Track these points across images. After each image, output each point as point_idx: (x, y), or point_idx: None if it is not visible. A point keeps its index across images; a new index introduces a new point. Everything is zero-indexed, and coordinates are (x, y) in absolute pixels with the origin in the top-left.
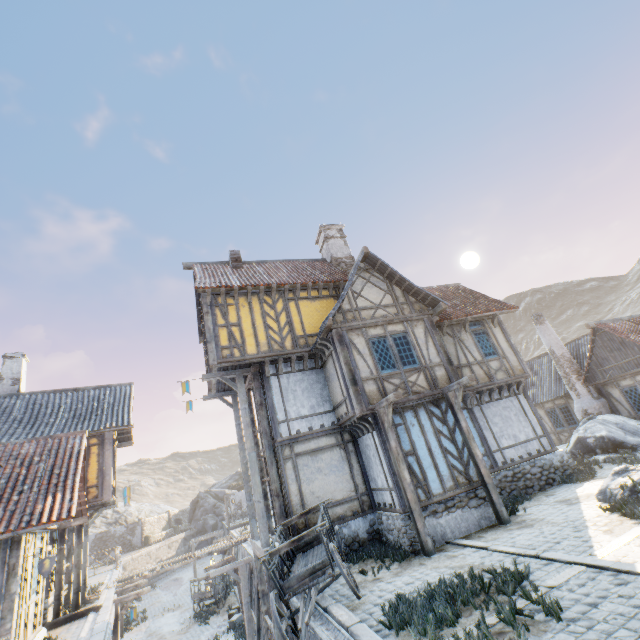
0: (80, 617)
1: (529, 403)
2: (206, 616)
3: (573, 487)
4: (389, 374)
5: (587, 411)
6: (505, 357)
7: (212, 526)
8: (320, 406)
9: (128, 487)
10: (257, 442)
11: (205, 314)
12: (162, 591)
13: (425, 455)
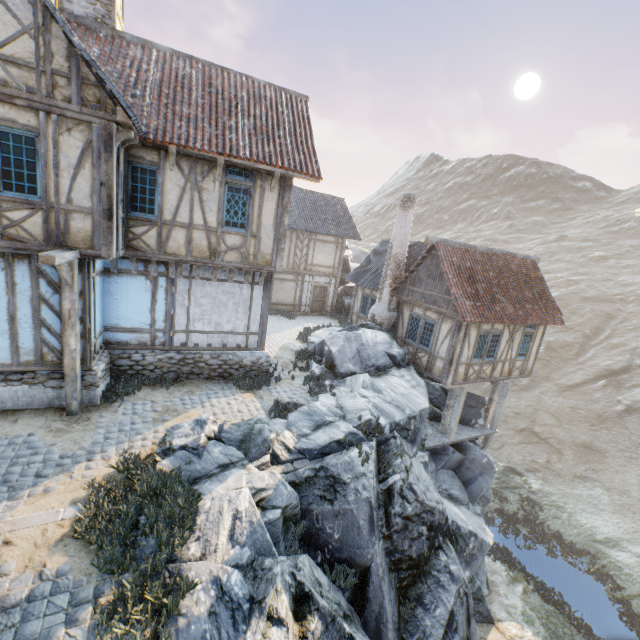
0: None
1: (264, 298)
2: None
3: (222, 394)
4: None
5: (375, 316)
6: (256, 237)
7: None
8: None
9: None
10: None
11: None
12: None
13: (1, 319)
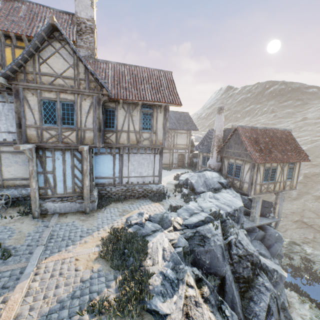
0: None
1: (160, 159)
2: None
3: (145, 203)
4: (49, 127)
5: (210, 165)
6: (155, 133)
7: None
8: None
9: None
10: None
11: None
12: None
13: (60, 175)
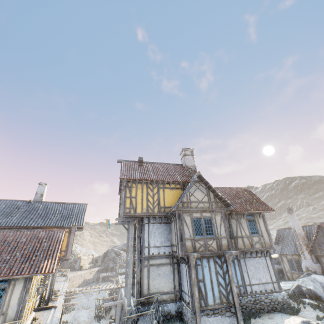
0: (48, 309)
1: (271, 262)
2: (100, 318)
3: (284, 317)
4: (199, 238)
5: (308, 268)
6: (262, 236)
7: (111, 267)
8: (165, 242)
9: (77, 254)
10: (135, 249)
11: (122, 190)
12: (83, 295)
13: (208, 283)
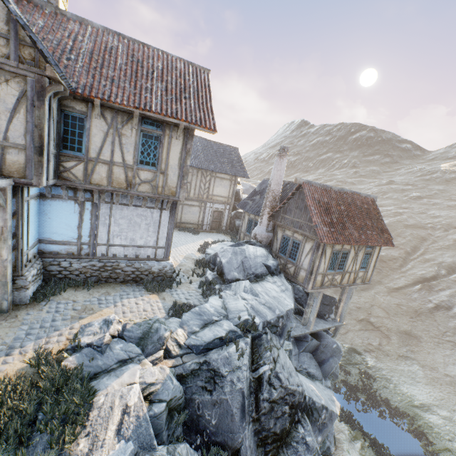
0: None
1: (170, 220)
2: None
3: (132, 295)
4: None
5: (256, 235)
6: (164, 174)
7: None
8: None
9: None
10: None
11: None
12: None
13: None
